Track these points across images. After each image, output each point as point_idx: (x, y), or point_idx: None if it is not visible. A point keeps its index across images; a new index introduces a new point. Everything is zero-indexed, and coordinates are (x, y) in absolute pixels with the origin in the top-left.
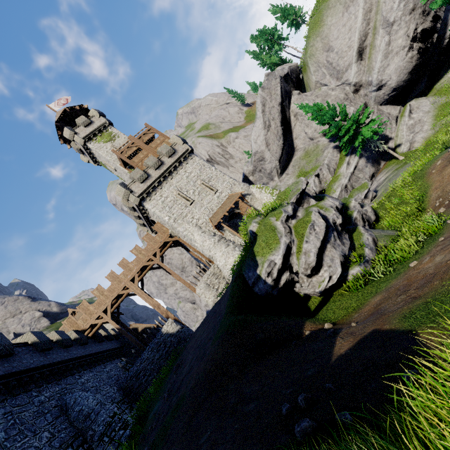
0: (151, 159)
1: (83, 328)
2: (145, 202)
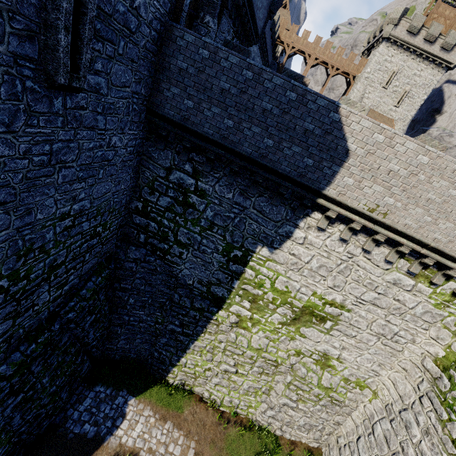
0: (437, 29)
1: (281, 37)
2: (385, 43)
